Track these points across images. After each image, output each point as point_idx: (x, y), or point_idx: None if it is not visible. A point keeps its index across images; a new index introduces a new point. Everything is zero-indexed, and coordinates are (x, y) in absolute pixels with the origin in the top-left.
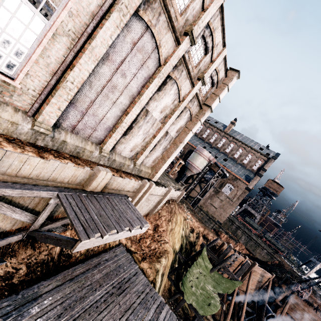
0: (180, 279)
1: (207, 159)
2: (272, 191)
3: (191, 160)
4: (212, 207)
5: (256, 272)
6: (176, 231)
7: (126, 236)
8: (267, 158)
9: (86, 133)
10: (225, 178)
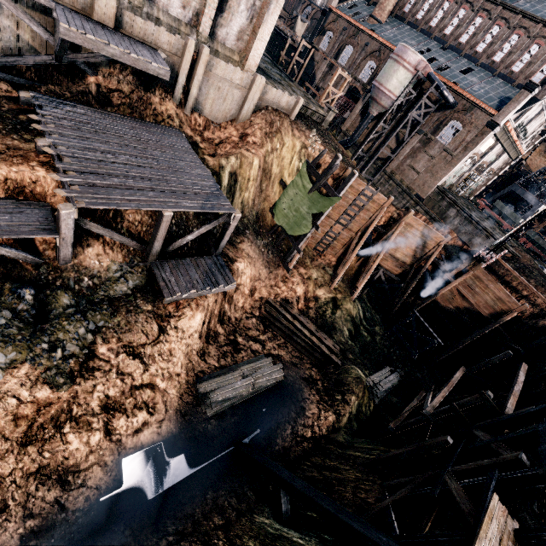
0: None
1: (411, 70)
2: None
3: (379, 78)
4: (412, 173)
5: (413, 227)
6: (286, 158)
7: (131, 64)
8: None
9: None
10: (450, 111)
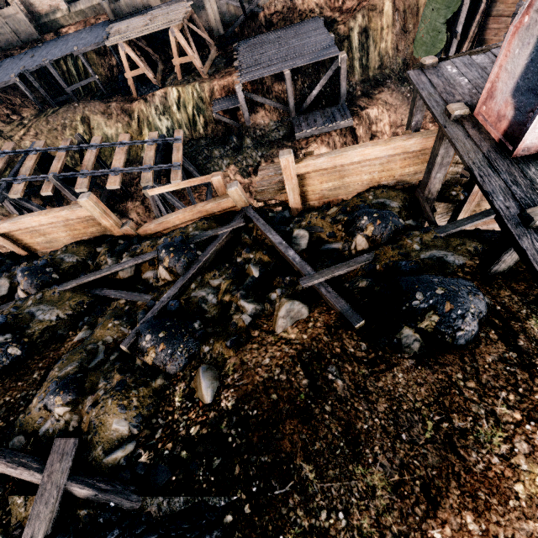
0: None
1: None
2: None
3: None
4: None
5: None
6: None
7: None
8: None
9: None
10: None
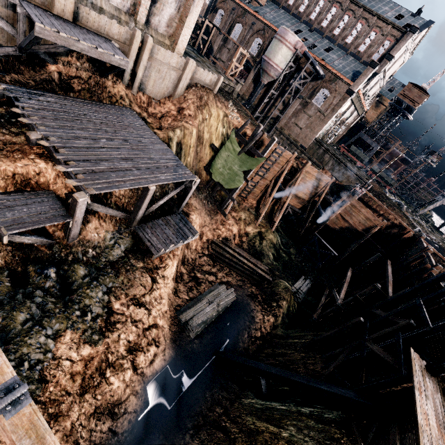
0: None
1: (292, 49)
2: (407, 103)
3: (268, 54)
4: (296, 128)
5: (310, 173)
6: (213, 126)
7: (97, 57)
8: (402, 34)
9: None
10: (320, 81)
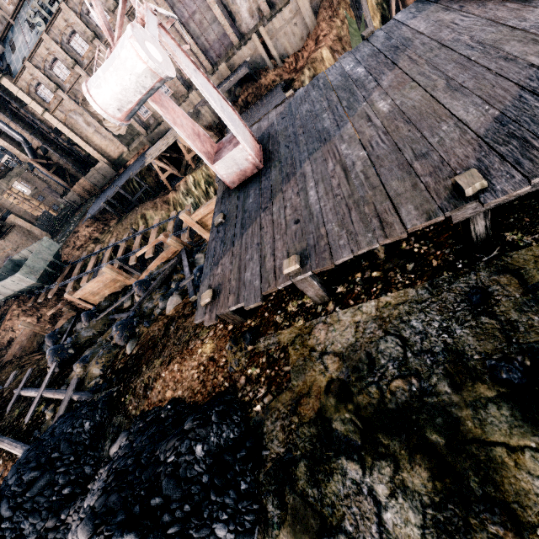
0: None
1: None
2: None
3: None
4: None
5: None
6: None
7: (234, 83)
8: None
9: (223, 51)
10: None
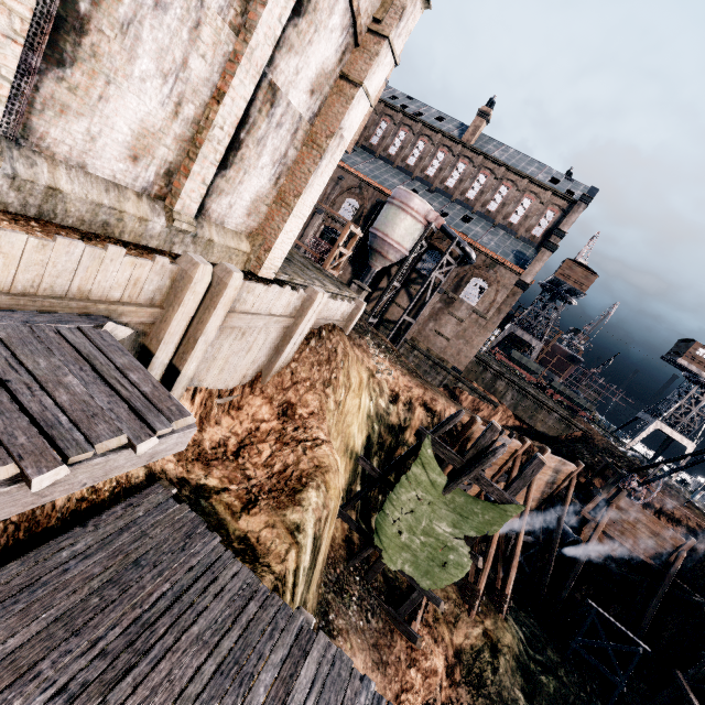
0: (374, 510)
1: (421, 221)
2: (572, 286)
3: (382, 227)
4: (440, 339)
5: (545, 466)
6: (352, 407)
7: (24, 505)
8: (569, 203)
9: None
10: (469, 266)
